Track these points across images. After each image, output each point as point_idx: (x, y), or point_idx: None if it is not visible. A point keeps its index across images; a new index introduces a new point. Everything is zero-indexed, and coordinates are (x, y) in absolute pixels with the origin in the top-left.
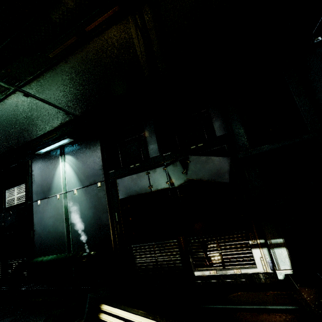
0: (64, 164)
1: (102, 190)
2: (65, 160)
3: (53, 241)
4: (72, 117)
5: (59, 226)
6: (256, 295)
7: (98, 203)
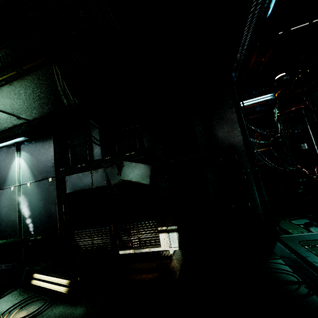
0: (19, 159)
1: (53, 185)
2: (20, 156)
3: (5, 228)
4: (24, 121)
5: (12, 215)
6: (148, 263)
7: (48, 196)
